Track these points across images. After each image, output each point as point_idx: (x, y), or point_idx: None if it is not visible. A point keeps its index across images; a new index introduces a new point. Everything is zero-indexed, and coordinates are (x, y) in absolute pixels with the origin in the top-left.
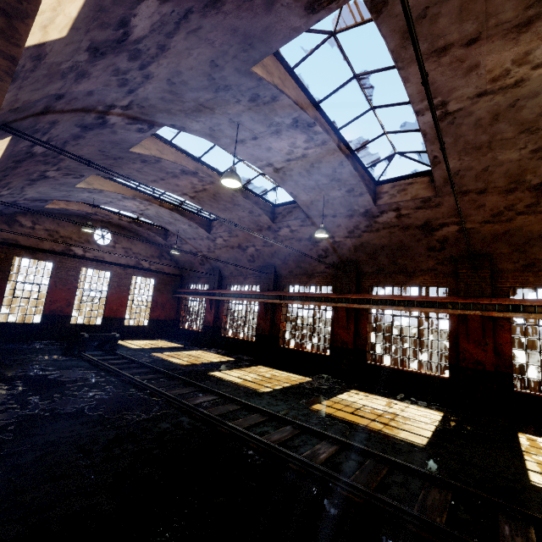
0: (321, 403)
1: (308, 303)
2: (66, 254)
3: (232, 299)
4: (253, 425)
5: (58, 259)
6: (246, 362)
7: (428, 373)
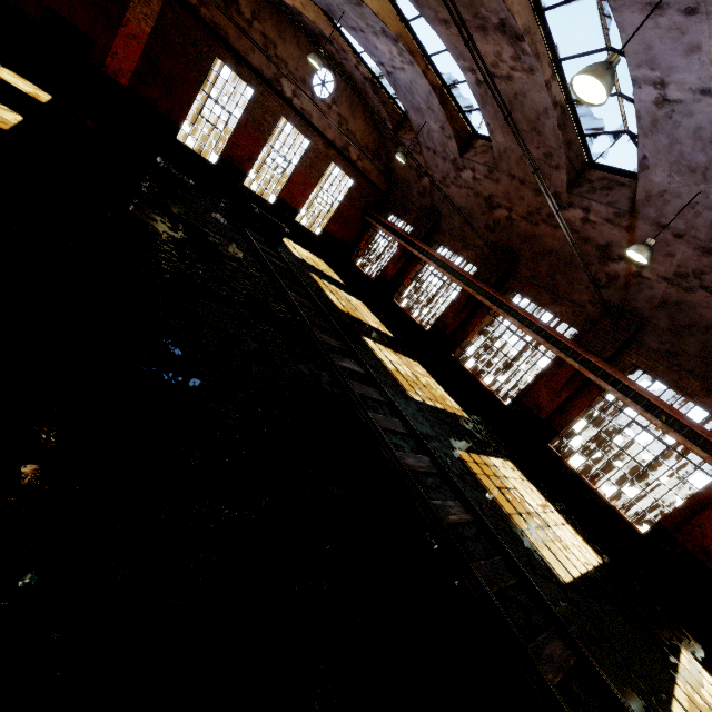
0: (469, 453)
1: (528, 332)
2: (272, 86)
3: (432, 265)
4: (391, 431)
5: (261, 89)
6: (405, 348)
7: (619, 511)
